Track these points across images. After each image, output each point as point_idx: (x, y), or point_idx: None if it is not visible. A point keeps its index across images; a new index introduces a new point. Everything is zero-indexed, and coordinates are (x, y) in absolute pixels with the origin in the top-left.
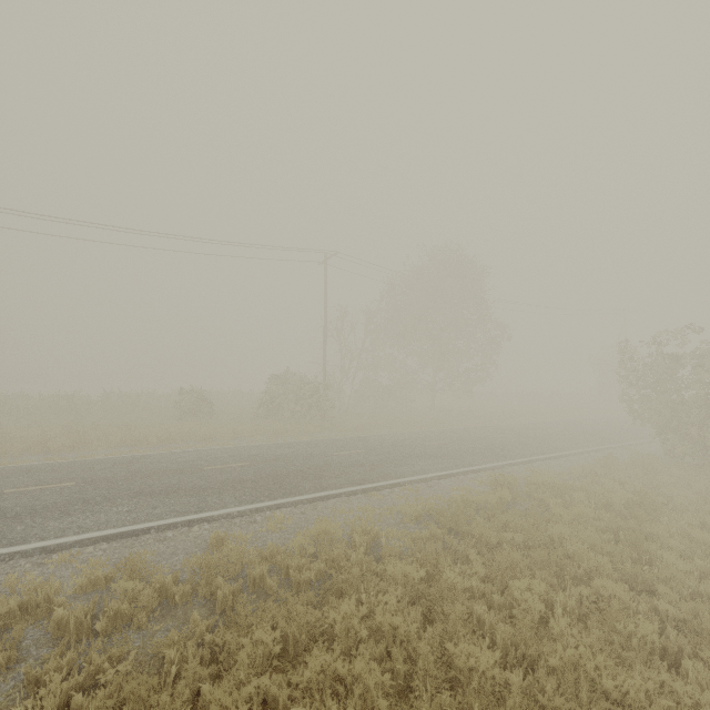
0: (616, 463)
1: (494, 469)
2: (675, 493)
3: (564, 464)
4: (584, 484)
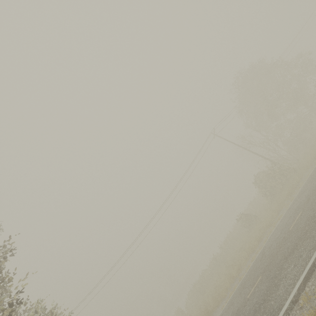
0: None
1: None
2: None
3: None
4: None
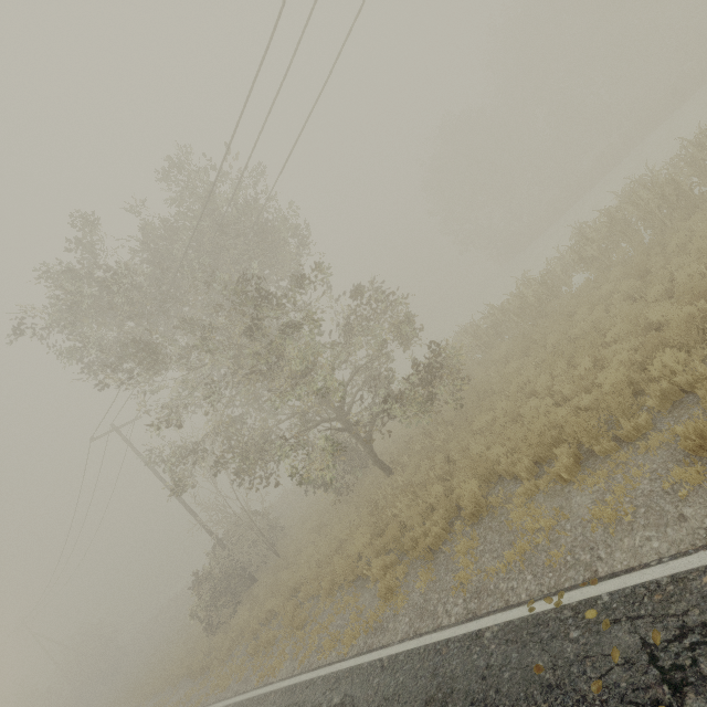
0: None
1: None
2: None
3: None
4: None
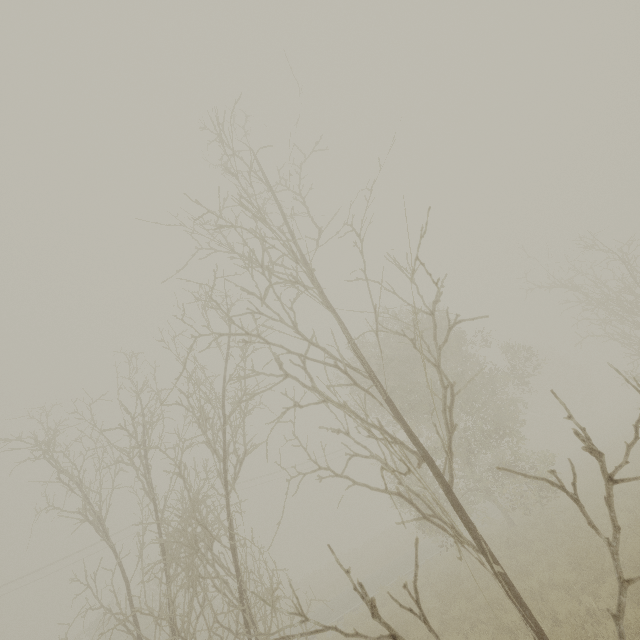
0: None
1: None
2: None
3: None
4: None
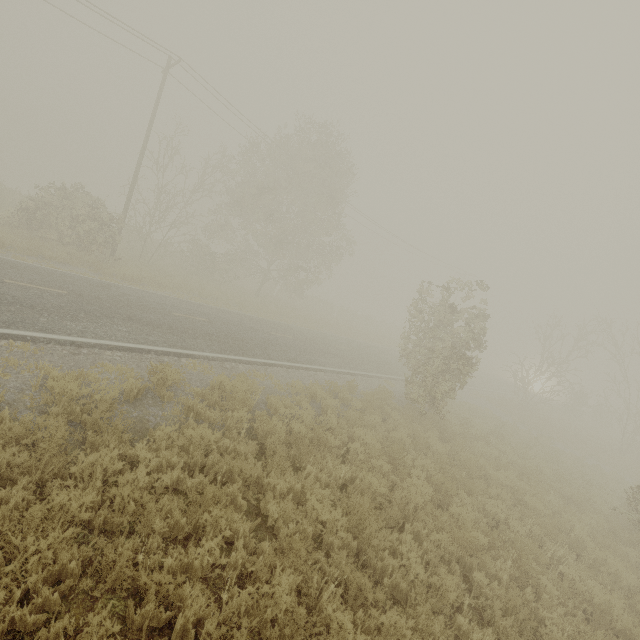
0: (359, 390)
1: (211, 360)
2: (361, 437)
3: (305, 377)
4: (276, 402)
